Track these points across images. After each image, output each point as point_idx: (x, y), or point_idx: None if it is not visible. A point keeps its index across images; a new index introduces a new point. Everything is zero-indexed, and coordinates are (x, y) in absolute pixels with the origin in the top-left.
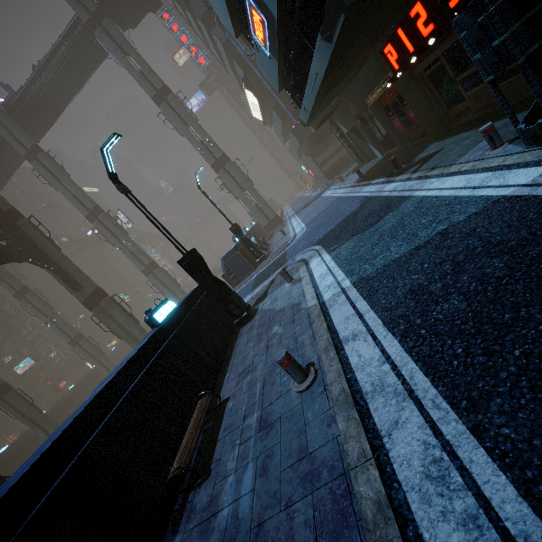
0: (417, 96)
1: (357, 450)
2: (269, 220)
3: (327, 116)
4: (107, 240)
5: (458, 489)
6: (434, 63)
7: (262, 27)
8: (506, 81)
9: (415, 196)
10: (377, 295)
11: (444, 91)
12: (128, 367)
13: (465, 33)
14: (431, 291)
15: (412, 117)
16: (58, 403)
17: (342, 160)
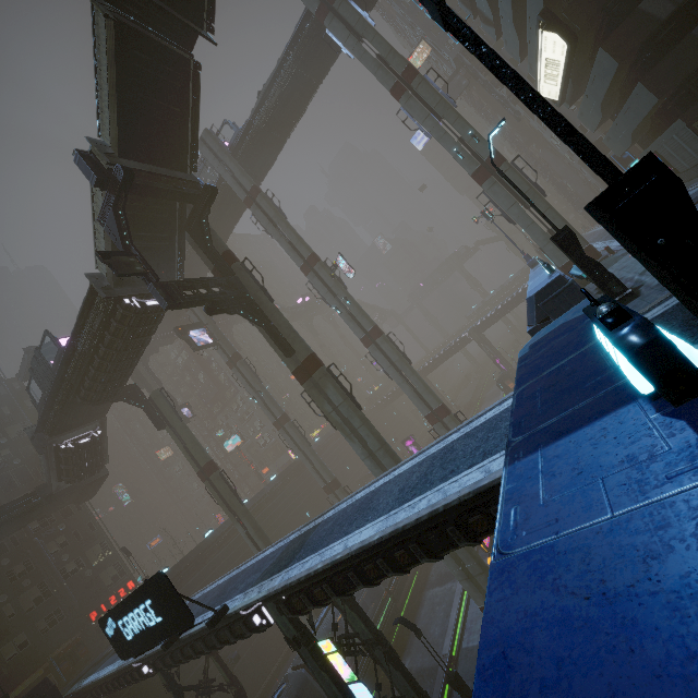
0: None
1: None
2: None
3: None
4: (322, 297)
5: None
6: None
7: None
8: None
9: None
10: None
11: None
12: None
13: None
14: None
15: None
16: (259, 493)
17: None
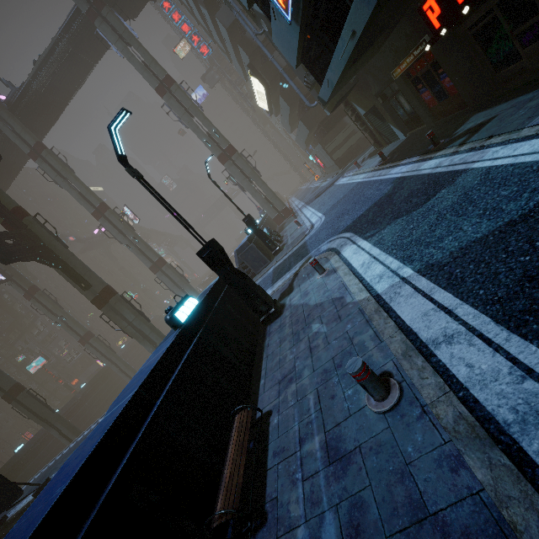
0: (458, 60)
1: (537, 526)
2: (278, 212)
3: (344, 96)
4: (114, 237)
5: None
6: (484, 17)
7: None
8: None
9: (475, 168)
10: (465, 284)
11: (493, 50)
12: (152, 377)
13: None
14: None
15: (447, 87)
16: (70, 401)
17: (354, 147)
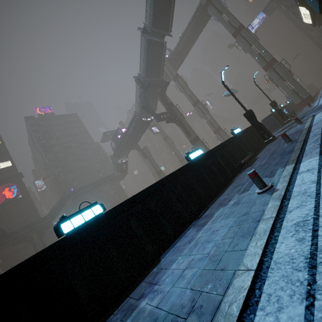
0: None
1: (298, 145)
2: (302, 99)
3: None
4: (200, 115)
5: (318, 140)
6: None
7: None
8: None
9: None
10: None
11: None
12: (227, 141)
13: None
14: None
15: None
16: None
17: None
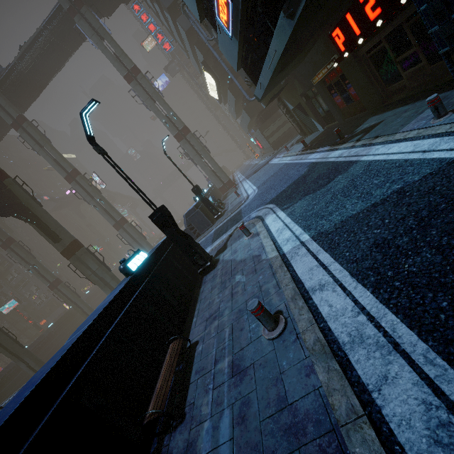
0: (359, 76)
1: (345, 405)
2: (223, 183)
3: (276, 94)
4: (84, 198)
5: None
6: (376, 46)
7: (226, 9)
8: (442, 61)
9: (362, 161)
10: (339, 248)
11: (383, 70)
12: (104, 313)
13: (425, 6)
14: (398, 245)
15: (352, 94)
16: (38, 339)
17: (286, 133)
